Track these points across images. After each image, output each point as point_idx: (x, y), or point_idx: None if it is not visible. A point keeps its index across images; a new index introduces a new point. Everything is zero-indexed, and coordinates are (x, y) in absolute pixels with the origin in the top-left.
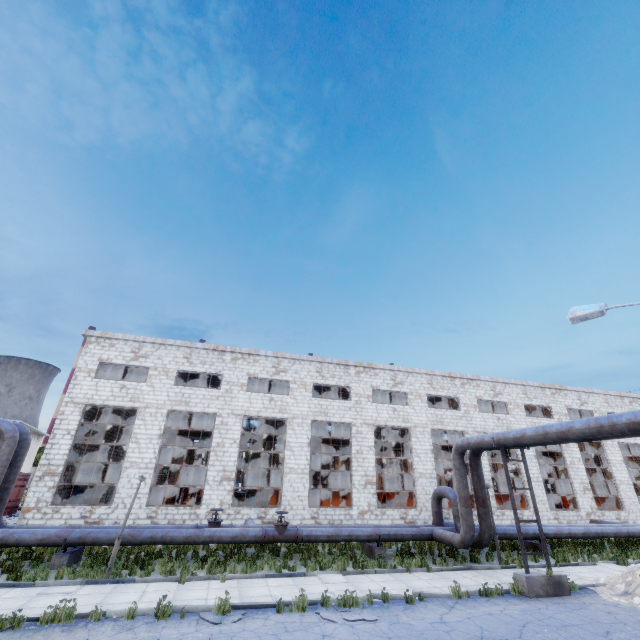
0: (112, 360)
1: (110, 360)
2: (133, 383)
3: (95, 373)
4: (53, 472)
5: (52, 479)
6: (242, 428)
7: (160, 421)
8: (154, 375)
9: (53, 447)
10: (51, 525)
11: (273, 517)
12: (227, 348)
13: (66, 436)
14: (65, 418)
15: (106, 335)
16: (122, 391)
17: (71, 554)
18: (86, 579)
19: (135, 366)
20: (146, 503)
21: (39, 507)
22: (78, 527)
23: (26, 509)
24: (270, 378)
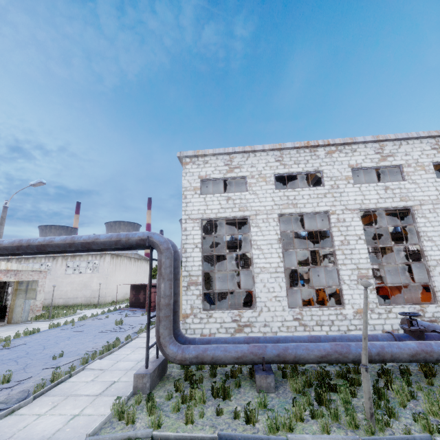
0: (210, 176)
1: (208, 176)
2: (236, 194)
3: (199, 190)
4: (195, 282)
5: (196, 288)
6: (292, 238)
7: (274, 226)
8: (253, 183)
9: (188, 260)
10: (209, 328)
11: (433, 315)
12: (319, 142)
13: (195, 249)
14: (189, 234)
15: (198, 153)
16: (229, 203)
17: (272, 373)
18: (335, 423)
19: (232, 178)
20: (286, 305)
21: (194, 313)
22: (257, 338)
23: (184, 315)
24: (376, 166)
